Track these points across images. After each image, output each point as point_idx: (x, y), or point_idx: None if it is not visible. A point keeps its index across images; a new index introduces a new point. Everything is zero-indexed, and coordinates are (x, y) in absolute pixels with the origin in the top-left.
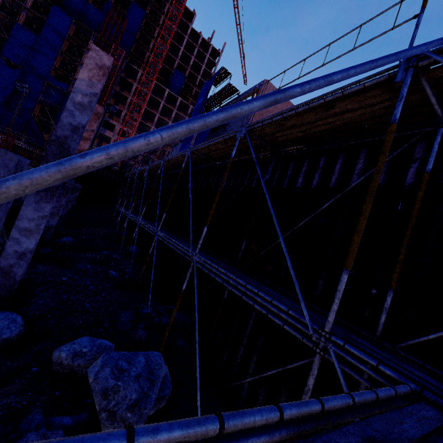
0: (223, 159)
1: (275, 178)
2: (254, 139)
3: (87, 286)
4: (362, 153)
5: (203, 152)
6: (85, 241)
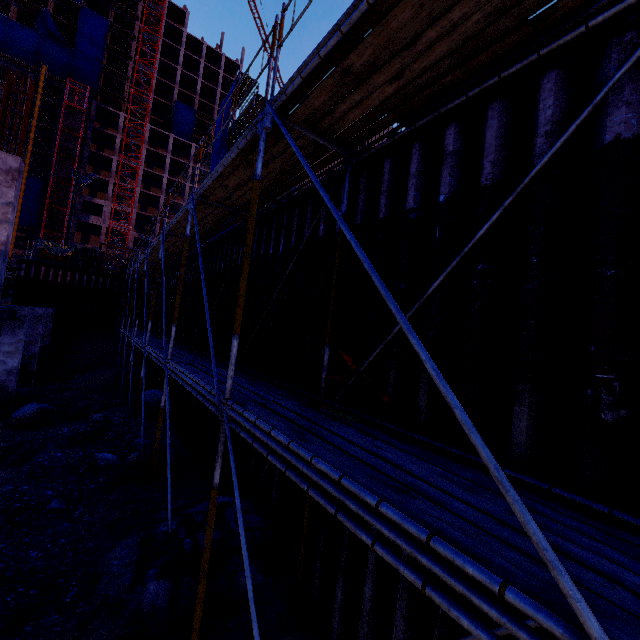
0: (258, 203)
1: (358, 208)
2: (298, 136)
3: (45, 503)
4: (545, 83)
5: (219, 198)
6: (69, 401)
